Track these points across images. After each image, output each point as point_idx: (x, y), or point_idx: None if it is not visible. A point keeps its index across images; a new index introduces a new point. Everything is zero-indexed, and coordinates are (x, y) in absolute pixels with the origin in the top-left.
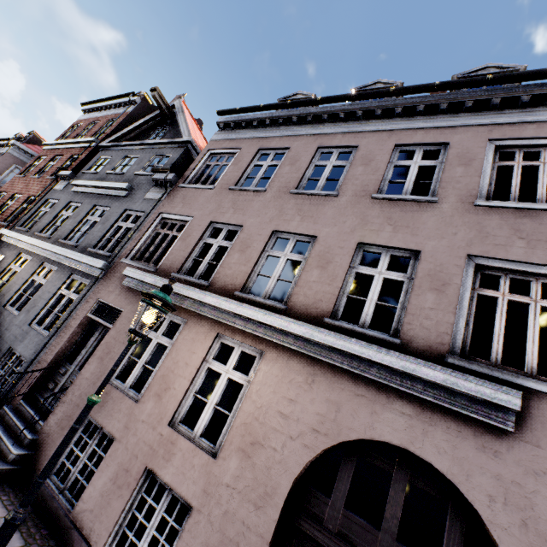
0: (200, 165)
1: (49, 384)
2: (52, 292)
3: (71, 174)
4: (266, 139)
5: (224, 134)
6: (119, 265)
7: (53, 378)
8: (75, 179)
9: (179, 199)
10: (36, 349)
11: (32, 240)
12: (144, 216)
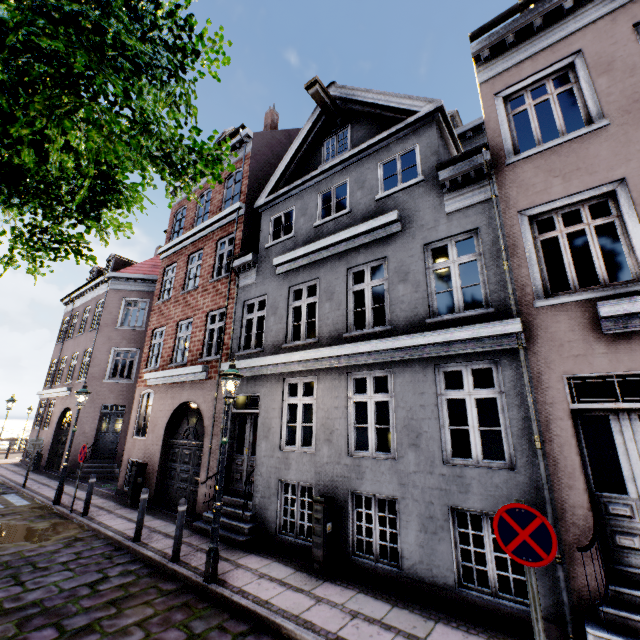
0: (505, 121)
1: (617, 540)
2: (430, 404)
3: (253, 258)
4: (629, 7)
5: (502, 61)
6: (537, 314)
7: (607, 528)
8: (263, 261)
9: (539, 176)
10: (519, 494)
11: (301, 355)
12: (485, 234)
